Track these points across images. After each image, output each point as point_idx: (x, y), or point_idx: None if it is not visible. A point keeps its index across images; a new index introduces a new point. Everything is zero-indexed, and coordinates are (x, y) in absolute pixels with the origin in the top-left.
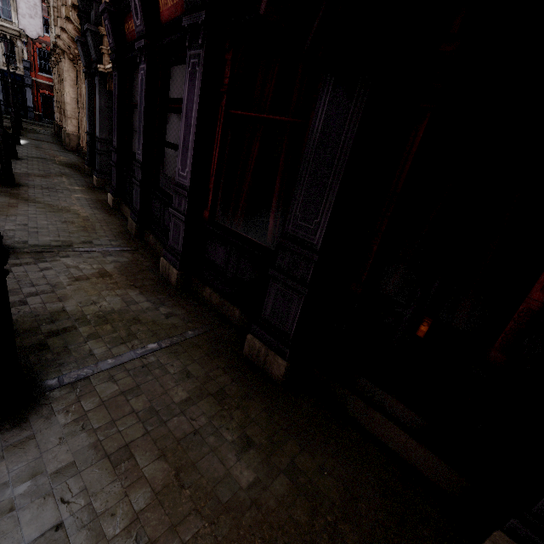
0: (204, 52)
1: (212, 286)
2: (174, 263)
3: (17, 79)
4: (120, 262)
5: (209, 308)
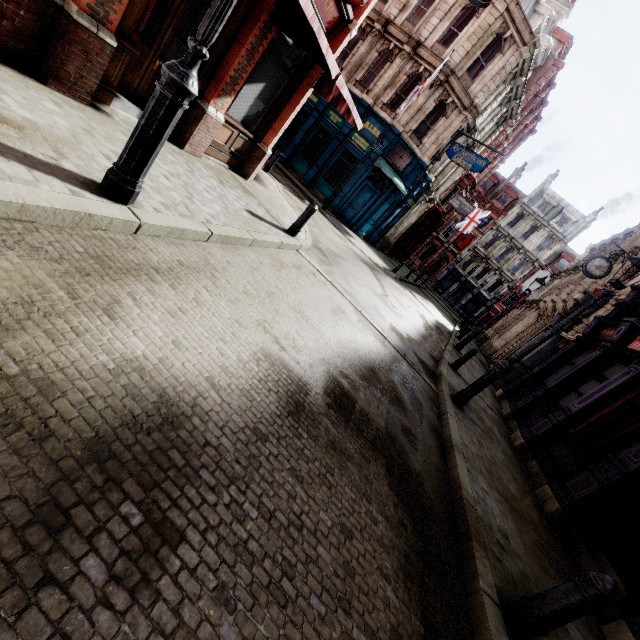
0: None
1: (539, 462)
2: (526, 437)
3: (483, 299)
4: (493, 415)
5: (526, 469)
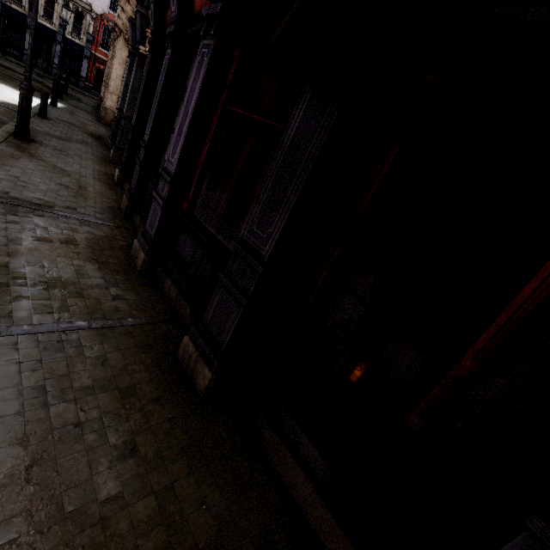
0: (214, 43)
1: (173, 279)
2: (144, 247)
3: (77, 49)
4: (94, 234)
5: (165, 300)
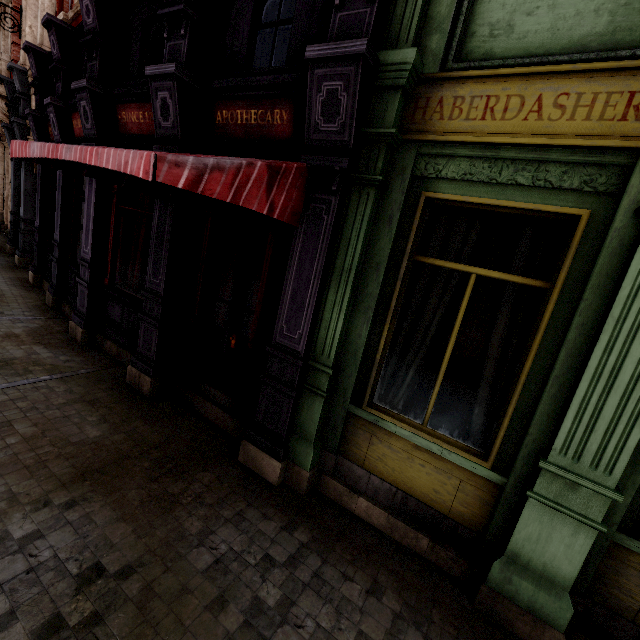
0: None
1: (112, 339)
2: (80, 323)
3: None
4: (30, 327)
5: (109, 357)
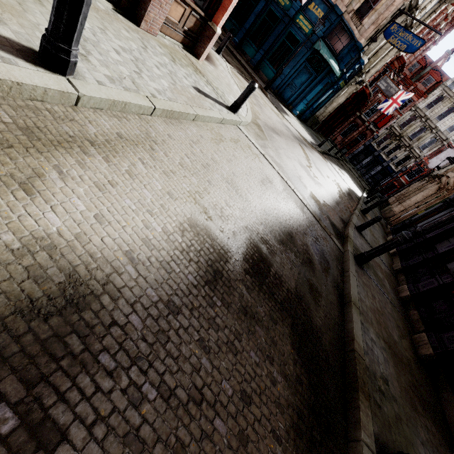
0: None
1: (419, 312)
2: (412, 291)
3: (390, 171)
4: (385, 270)
5: (407, 316)
